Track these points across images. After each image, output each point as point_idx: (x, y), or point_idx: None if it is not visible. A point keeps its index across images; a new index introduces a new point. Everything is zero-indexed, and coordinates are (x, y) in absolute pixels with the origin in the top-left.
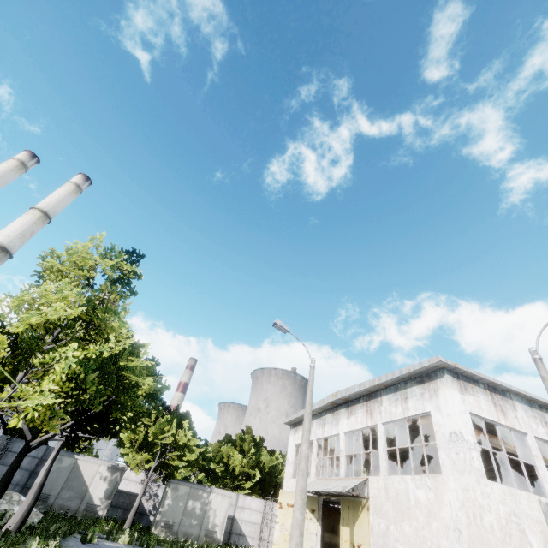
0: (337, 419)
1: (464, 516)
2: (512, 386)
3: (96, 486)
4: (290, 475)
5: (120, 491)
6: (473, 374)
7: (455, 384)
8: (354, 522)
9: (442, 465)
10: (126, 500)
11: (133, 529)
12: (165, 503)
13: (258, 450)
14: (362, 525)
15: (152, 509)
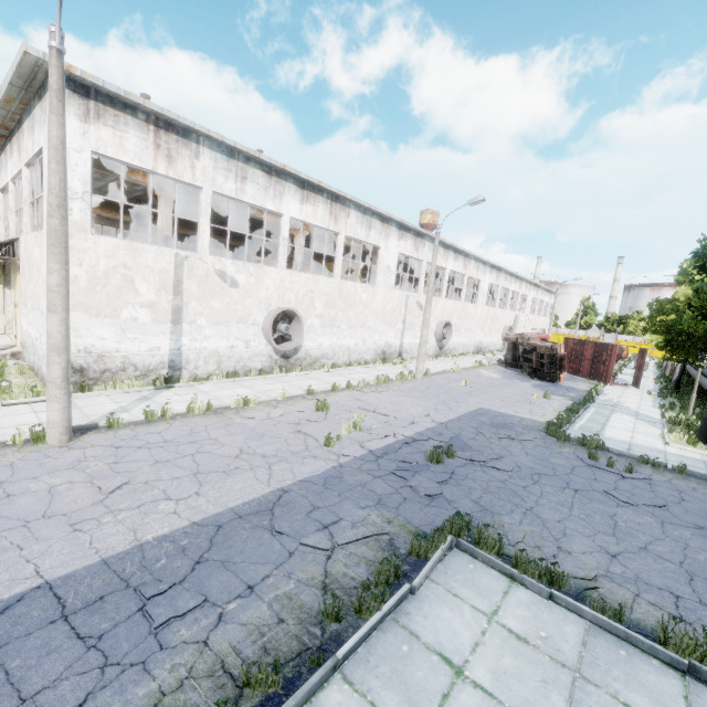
0: (6, 162)
1: None
2: (197, 124)
3: None
4: None
5: None
6: (116, 93)
7: (72, 105)
8: (15, 285)
9: (44, 219)
10: None
11: None
12: None
13: None
14: (18, 287)
15: None
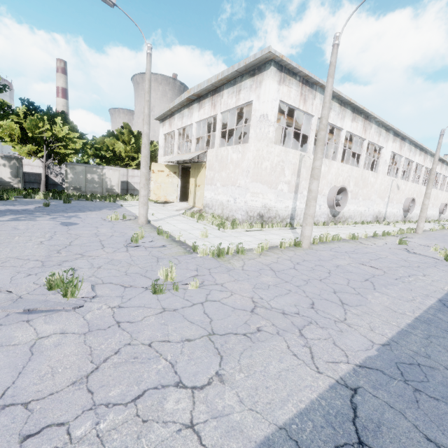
0: (192, 113)
1: (253, 164)
2: (320, 79)
3: None
4: (162, 155)
5: (28, 173)
6: (294, 67)
7: (276, 76)
8: (197, 175)
9: (250, 137)
10: (37, 178)
11: (47, 192)
12: (68, 177)
13: (136, 141)
14: (201, 176)
15: (63, 182)
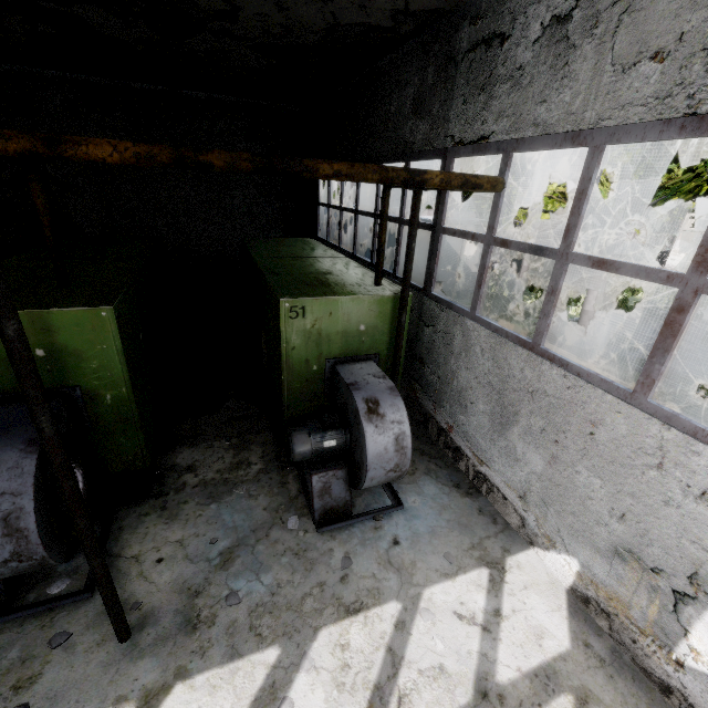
0: None
1: None
2: None
3: (467, 253)
4: None
5: None
6: None
7: None
8: None
9: None
10: None
11: None
12: None
13: None
14: None
15: None
